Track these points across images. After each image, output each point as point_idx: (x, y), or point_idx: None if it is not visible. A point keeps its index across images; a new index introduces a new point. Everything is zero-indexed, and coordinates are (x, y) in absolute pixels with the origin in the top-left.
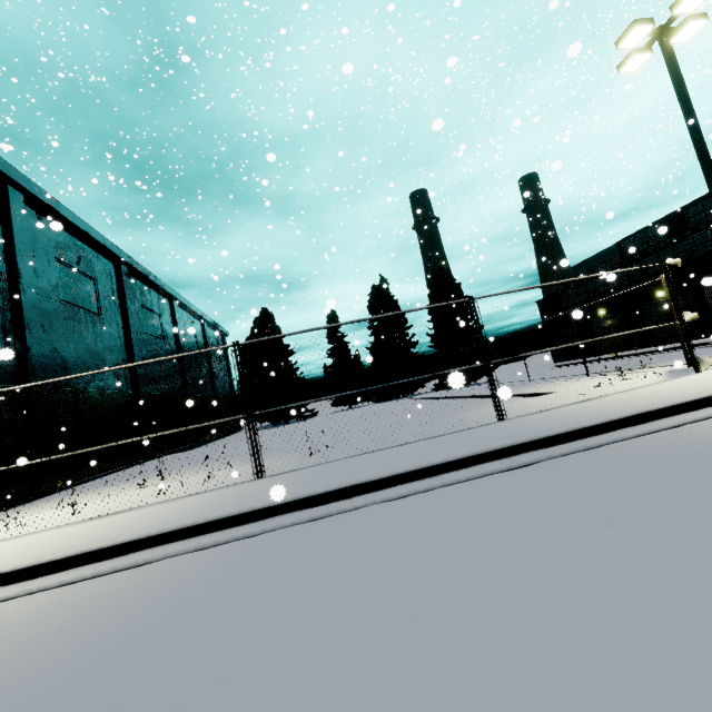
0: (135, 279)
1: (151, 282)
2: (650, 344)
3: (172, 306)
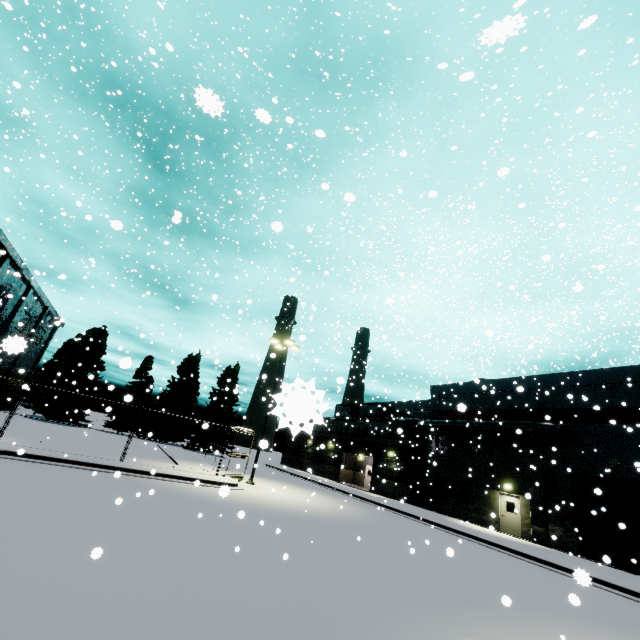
0: (11, 267)
1: (23, 274)
2: (318, 473)
3: (27, 292)
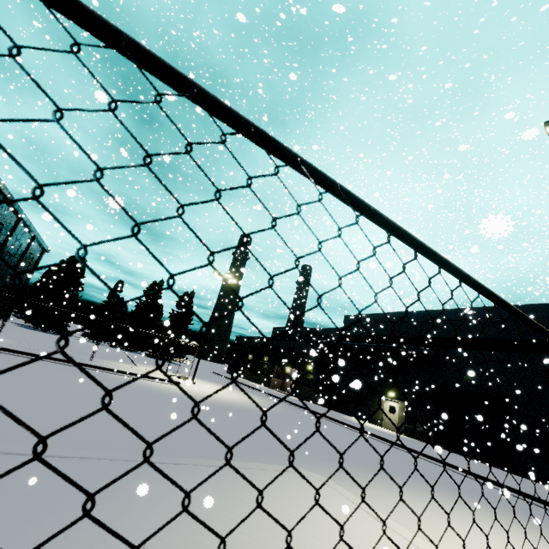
0: None
1: (14, 207)
2: (255, 380)
3: (18, 223)
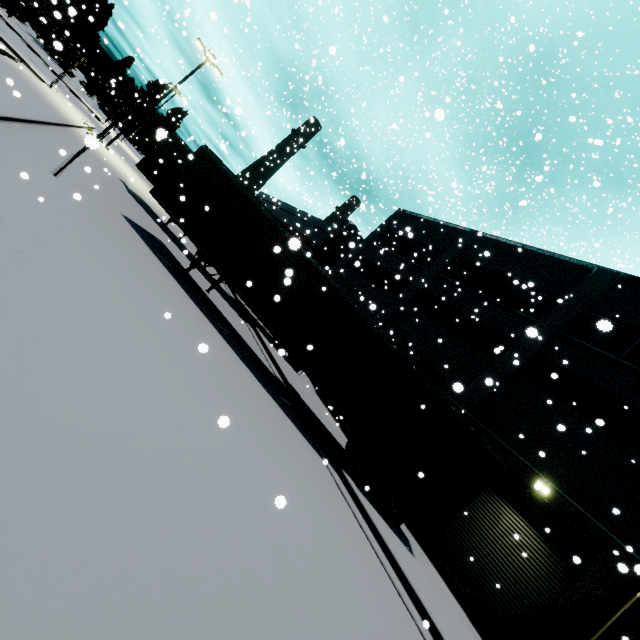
0: None
1: None
2: None
3: None
